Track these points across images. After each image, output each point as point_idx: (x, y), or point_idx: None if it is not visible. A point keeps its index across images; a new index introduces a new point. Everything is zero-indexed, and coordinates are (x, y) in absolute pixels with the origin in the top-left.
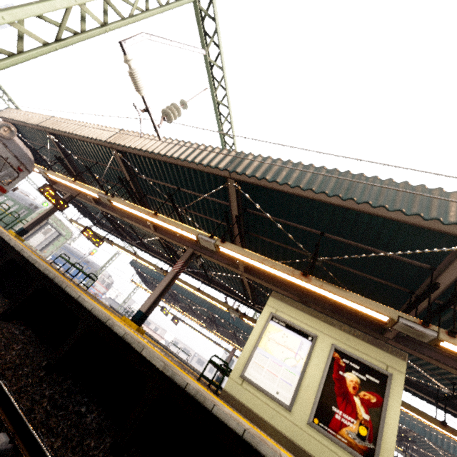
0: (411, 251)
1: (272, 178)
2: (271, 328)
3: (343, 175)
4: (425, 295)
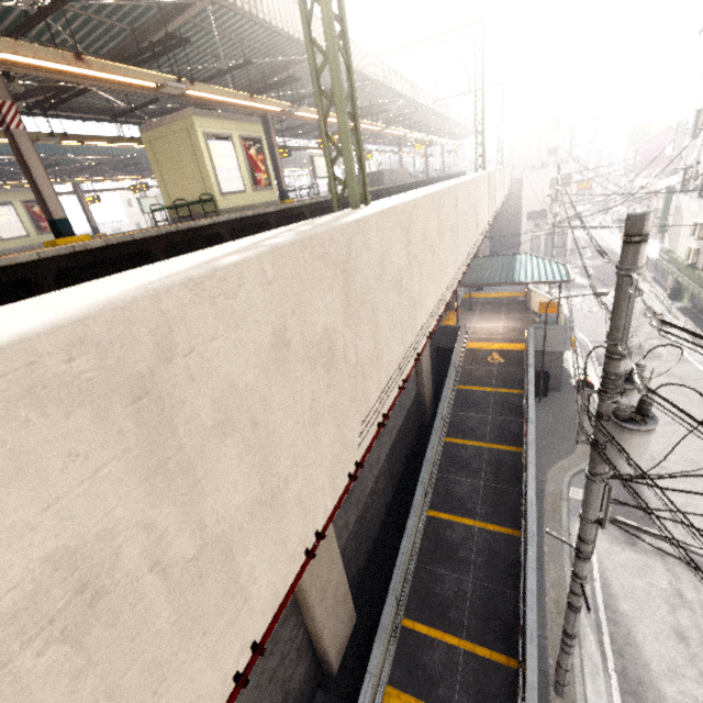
0: (292, 59)
1: (259, 15)
2: (211, 147)
3: (286, 2)
4: (284, 82)
